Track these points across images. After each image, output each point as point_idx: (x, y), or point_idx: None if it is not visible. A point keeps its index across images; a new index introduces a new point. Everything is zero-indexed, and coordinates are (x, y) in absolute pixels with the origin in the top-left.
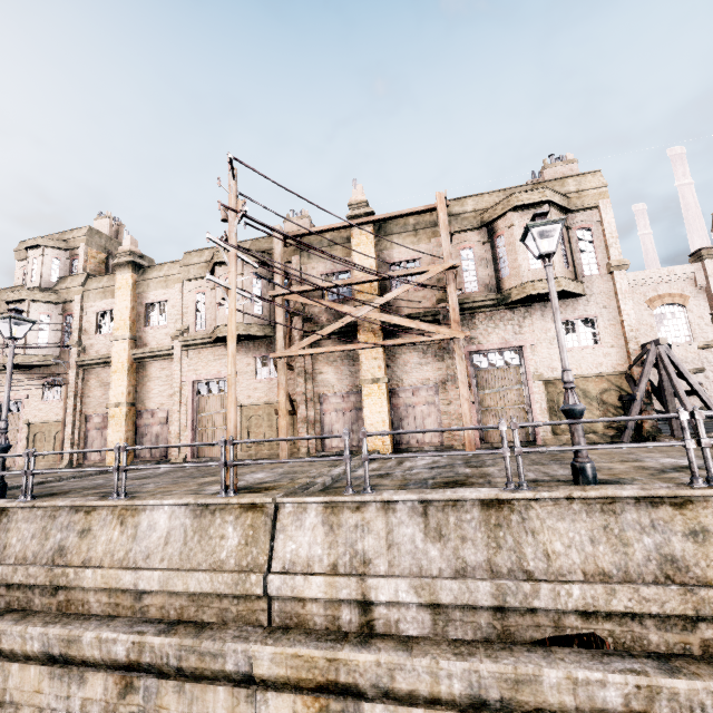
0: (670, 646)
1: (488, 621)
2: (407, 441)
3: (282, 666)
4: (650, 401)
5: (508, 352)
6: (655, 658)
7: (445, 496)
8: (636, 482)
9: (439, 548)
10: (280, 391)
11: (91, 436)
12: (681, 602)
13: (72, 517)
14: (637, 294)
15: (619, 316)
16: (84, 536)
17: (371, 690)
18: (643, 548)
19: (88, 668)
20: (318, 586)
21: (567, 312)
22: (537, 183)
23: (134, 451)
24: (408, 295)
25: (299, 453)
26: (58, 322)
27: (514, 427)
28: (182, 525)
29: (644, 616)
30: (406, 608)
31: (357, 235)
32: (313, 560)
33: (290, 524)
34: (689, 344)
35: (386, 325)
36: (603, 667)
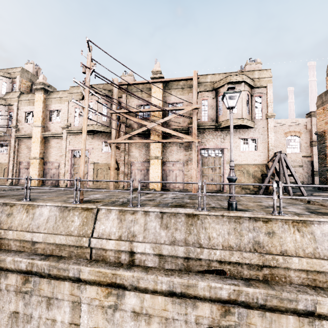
0: (251, 276)
1: (181, 262)
2: (168, 186)
3: (93, 275)
4: (273, 177)
5: (217, 150)
6: (244, 280)
7: (171, 211)
8: (253, 211)
9: (165, 232)
10: (111, 158)
11: (22, 171)
12: (258, 259)
13: (4, 208)
14: (281, 129)
15: (267, 139)
16: (9, 216)
17: (129, 286)
18: (248, 238)
19: (9, 272)
20: (112, 244)
21: (245, 135)
22: (241, 71)
23: (42, 180)
24: (175, 119)
25: (119, 187)
26: (5, 115)
27: (204, 184)
28: (54, 215)
29: (243, 264)
30: (148, 255)
31: (154, 87)
32: (111, 234)
33: (103, 217)
34: (298, 154)
35: (164, 132)
36: (222, 282)
